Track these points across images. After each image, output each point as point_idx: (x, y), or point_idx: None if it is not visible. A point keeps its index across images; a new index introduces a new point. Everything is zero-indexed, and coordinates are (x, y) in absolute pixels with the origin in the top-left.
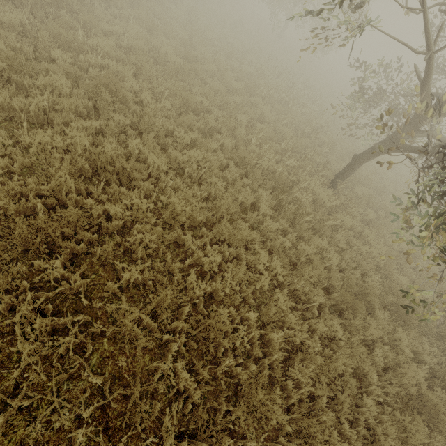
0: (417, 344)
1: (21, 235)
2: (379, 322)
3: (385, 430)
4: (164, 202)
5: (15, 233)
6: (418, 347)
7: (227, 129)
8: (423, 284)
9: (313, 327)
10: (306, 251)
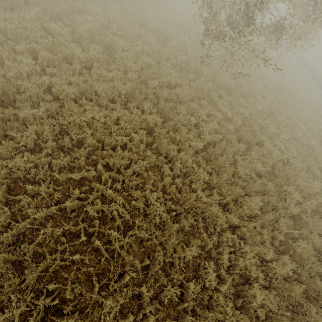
0: (222, 92)
1: (50, 13)
2: (200, 80)
3: (183, 94)
4: (99, 21)
5: (49, 9)
6: (222, 94)
7: (138, 14)
8: (241, 82)
9: (161, 69)
10: (166, 51)
